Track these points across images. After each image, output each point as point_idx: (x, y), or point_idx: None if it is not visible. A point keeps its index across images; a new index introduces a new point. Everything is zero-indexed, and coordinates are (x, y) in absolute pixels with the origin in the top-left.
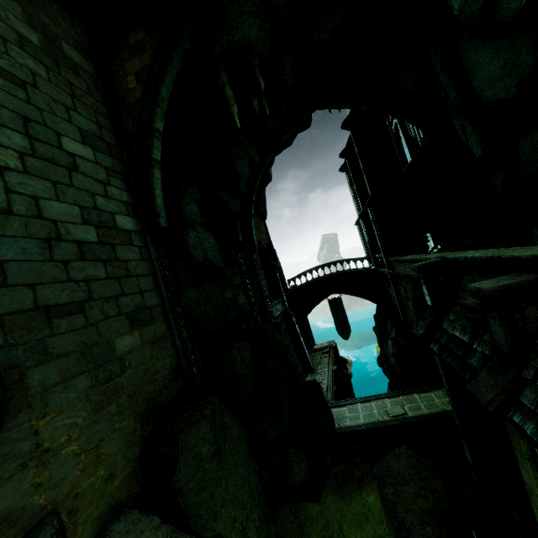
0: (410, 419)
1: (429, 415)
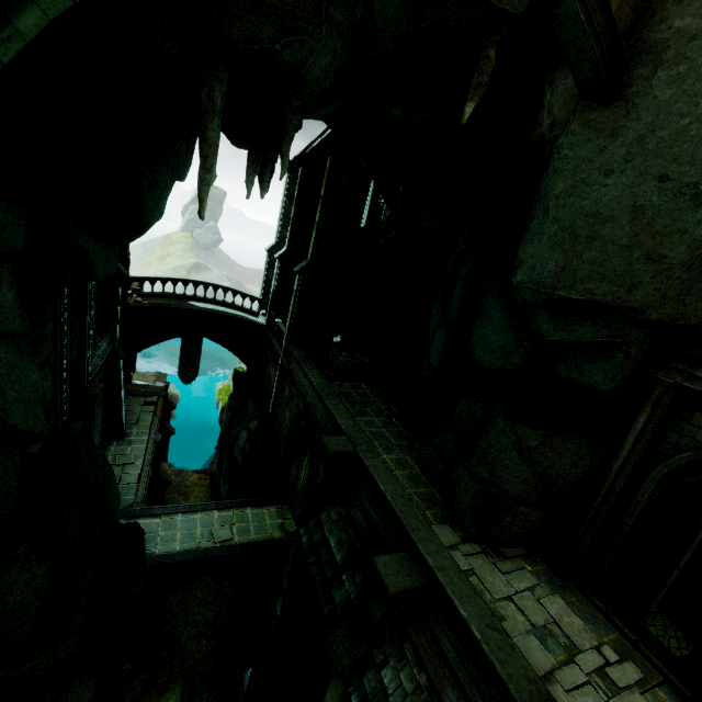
0: (236, 548)
1: (256, 544)
